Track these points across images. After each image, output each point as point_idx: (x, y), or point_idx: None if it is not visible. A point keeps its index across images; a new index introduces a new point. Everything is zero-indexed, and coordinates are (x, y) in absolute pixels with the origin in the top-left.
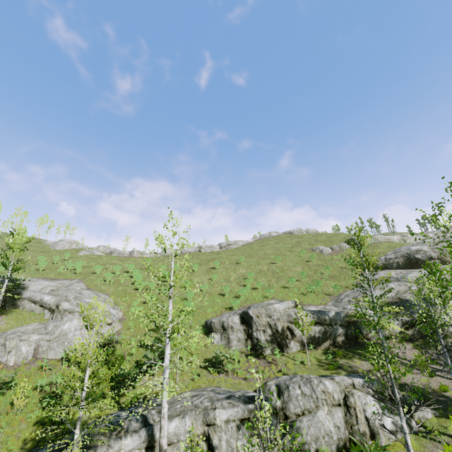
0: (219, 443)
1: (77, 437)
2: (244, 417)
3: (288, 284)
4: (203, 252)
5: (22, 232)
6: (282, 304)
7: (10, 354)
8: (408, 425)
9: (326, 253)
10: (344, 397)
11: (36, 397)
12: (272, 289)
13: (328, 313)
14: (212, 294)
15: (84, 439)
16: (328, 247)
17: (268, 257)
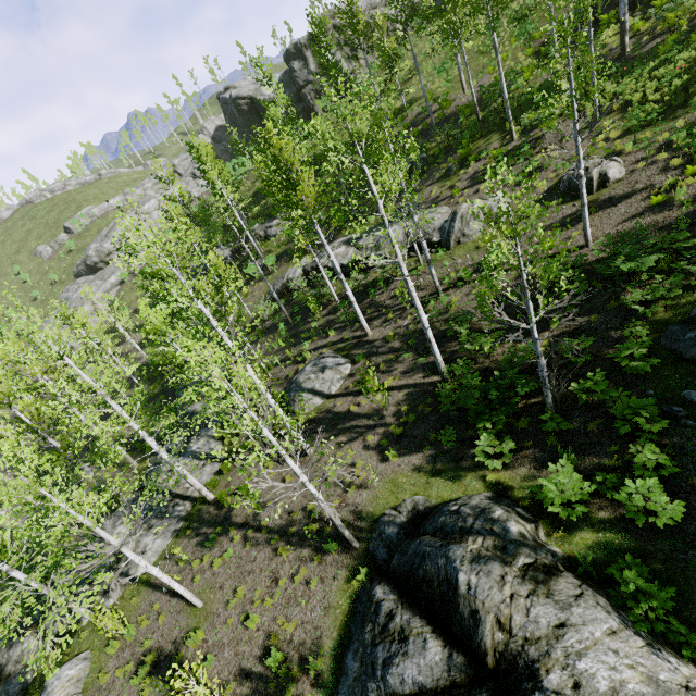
0: None
1: None
2: None
3: None
4: None
5: None
6: None
7: None
8: None
9: (46, 258)
10: None
11: None
12: None
13: None
14: None
15: None
16: (47, 246)
17: None
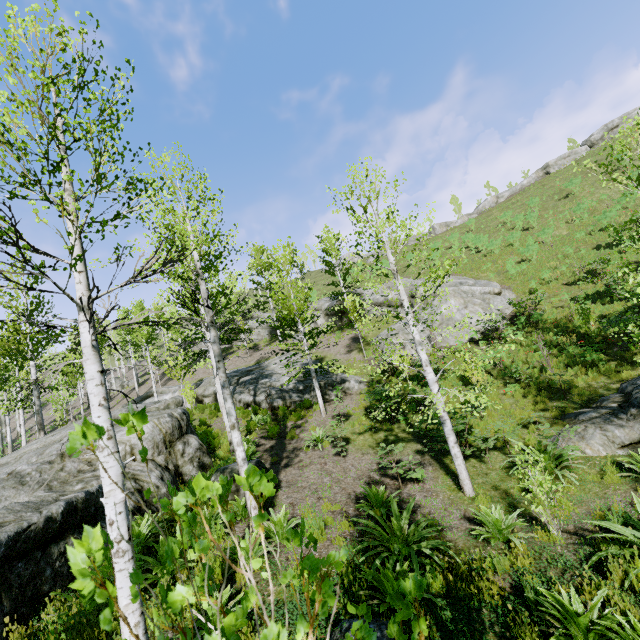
0: None
1: None
2: None
3: None
4: (557, 170)
5: (327, 231)
6: None
7: (406, 349)
8: None
9: None
10: None
11: (487, 376)
12: None
13: None
14: None
15: None
16: None
17: None
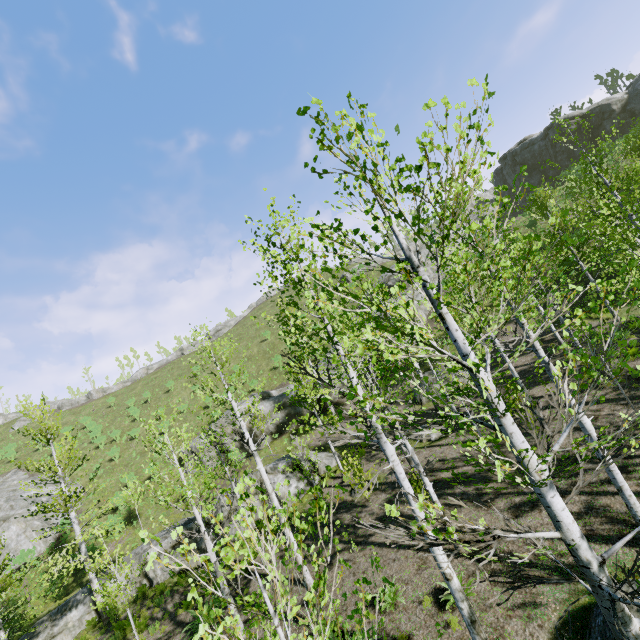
0: (155, 573)
1: (4, 638)
2: (175, 543)
3: (275, 364)
4: (186, 355)
5: None
6: (245, 404)
7: None
8: (310, 483)
9: None
10: (260, 485)
11: None
12: (261, 376)
13: (290, 394)
14: (196, 410)
15: (29, 633)
16: None
17: (260, 333)
